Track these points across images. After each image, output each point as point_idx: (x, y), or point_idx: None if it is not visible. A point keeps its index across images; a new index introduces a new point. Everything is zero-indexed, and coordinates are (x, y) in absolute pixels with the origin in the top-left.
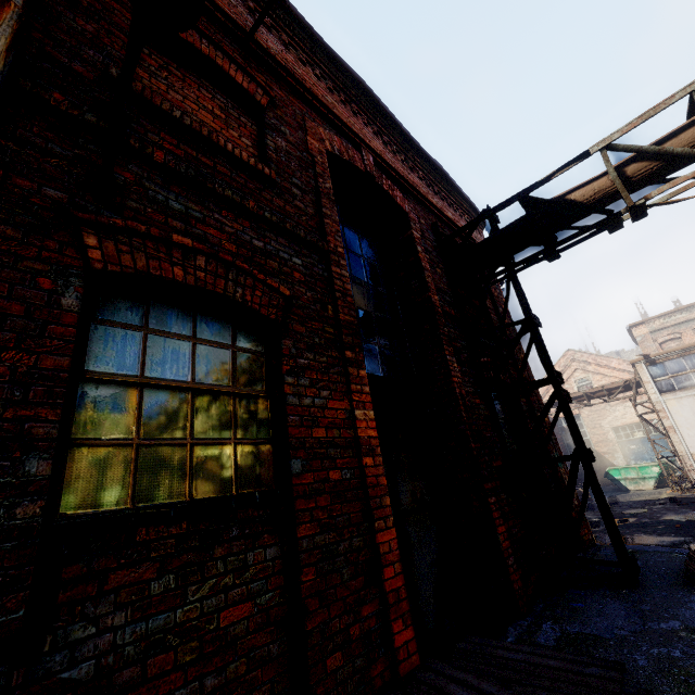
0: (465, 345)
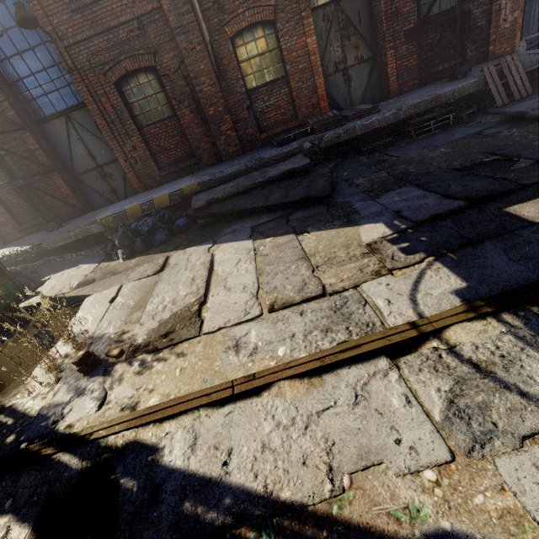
0: None
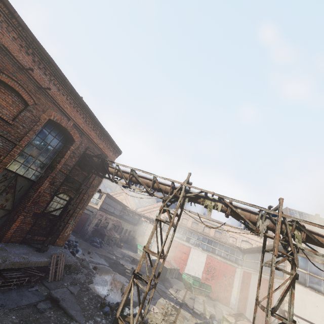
0: (61, 181)
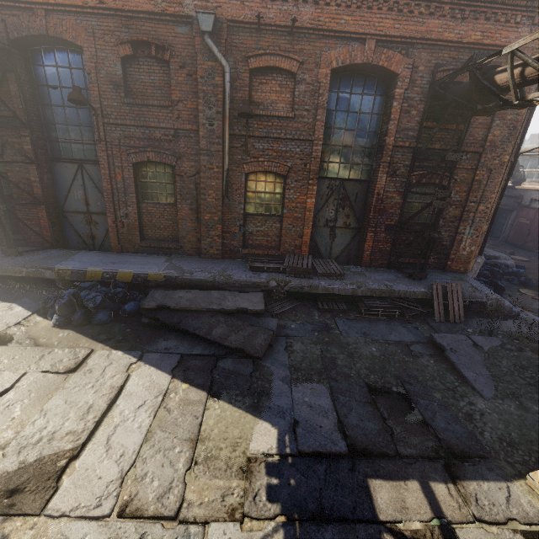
0: (408, 164)
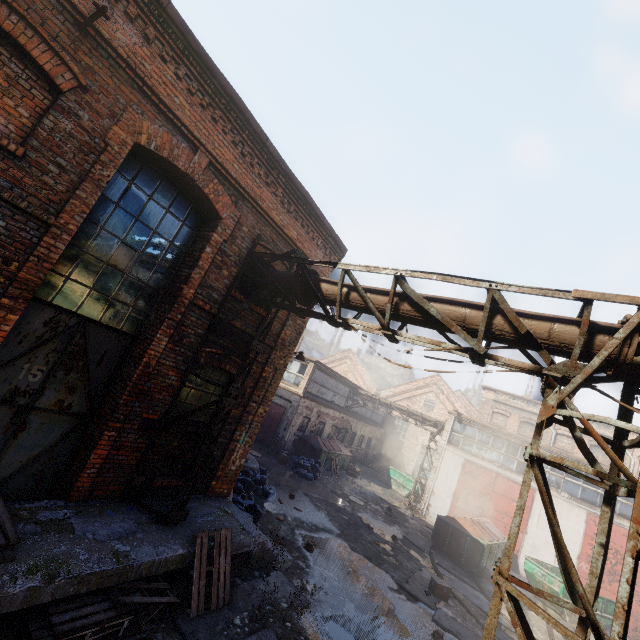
0: (201, 333)
